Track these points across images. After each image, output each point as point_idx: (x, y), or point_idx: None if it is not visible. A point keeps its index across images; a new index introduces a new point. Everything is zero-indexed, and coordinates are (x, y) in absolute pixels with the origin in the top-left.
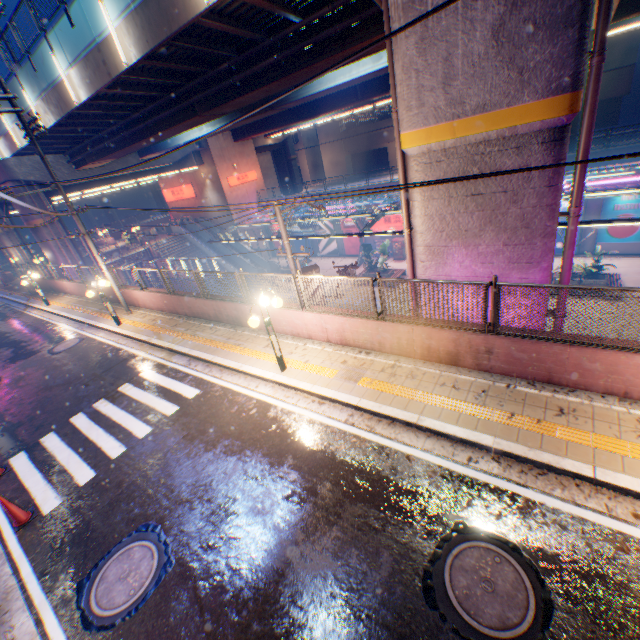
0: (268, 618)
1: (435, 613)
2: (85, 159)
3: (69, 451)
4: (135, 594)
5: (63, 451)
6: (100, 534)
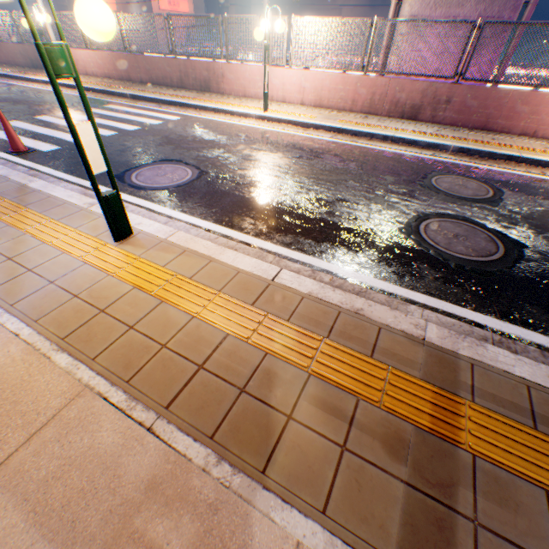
0: (308, 191)
1: (431, 192)
2: None
3: (47, 130)
4: (179, 181)
5: (39, 129)
6: (120, 161)
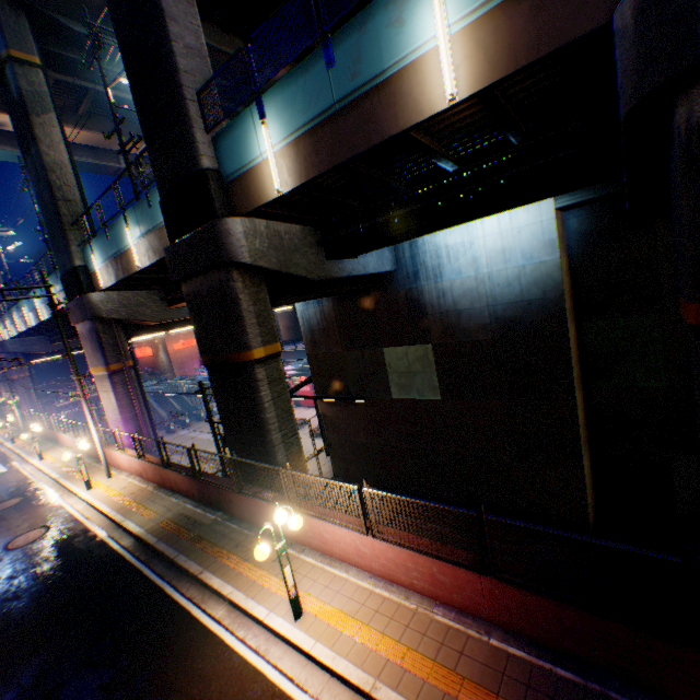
0: None
1: None
2: (56, 339)
3: None
4: None
5: None
6: None
